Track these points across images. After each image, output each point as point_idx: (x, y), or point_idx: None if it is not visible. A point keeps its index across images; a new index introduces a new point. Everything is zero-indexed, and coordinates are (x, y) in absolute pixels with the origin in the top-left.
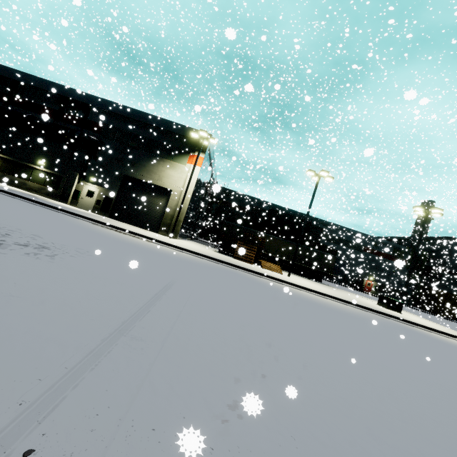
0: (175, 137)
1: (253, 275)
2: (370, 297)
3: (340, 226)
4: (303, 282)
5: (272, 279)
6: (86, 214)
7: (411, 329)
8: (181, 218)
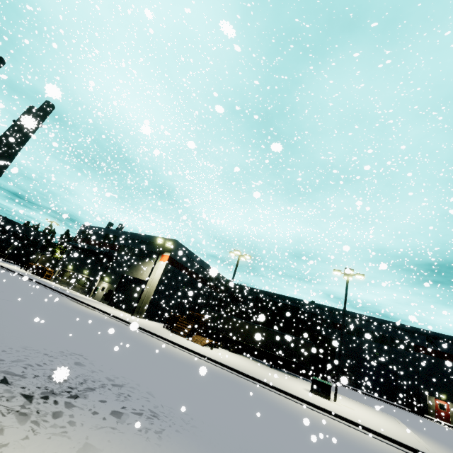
0: (155, 245)
1: (143, 333)
2: (411, 417)
3: (368, 317)
4: (217, 353)
5: (160, 338)
6: (80, 297)
7: (248, 386)
8: (148, 301)
